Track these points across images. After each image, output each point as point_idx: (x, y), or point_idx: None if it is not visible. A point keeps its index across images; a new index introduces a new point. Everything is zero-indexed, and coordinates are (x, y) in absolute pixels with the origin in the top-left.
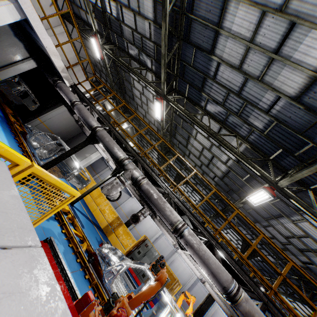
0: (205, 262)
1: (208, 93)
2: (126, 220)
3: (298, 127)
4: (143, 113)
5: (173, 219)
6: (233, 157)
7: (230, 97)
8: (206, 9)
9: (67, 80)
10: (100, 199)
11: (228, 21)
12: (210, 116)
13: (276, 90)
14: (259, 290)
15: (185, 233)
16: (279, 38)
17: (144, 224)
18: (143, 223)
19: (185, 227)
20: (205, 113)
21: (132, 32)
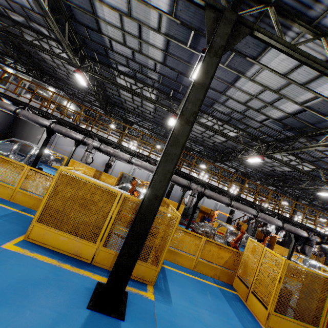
0: (146, 168)
1: (114, 59)
2: (103, 170)
3: (173, 78)
4: (64, 74)
5: (125, 158)
6: (153, 98)
7: (130, 61)
8: (78, 1)
9: None
10: (76, 165)
11: (99, 13)
12: (124, 75)
13: (152, 59)
14: None
15: (133, 161)
16: (137, 30)
17: (119, 165)
18: (118, 165)
19: (133, 158)
20: (119, 73)
21: (6, 0)
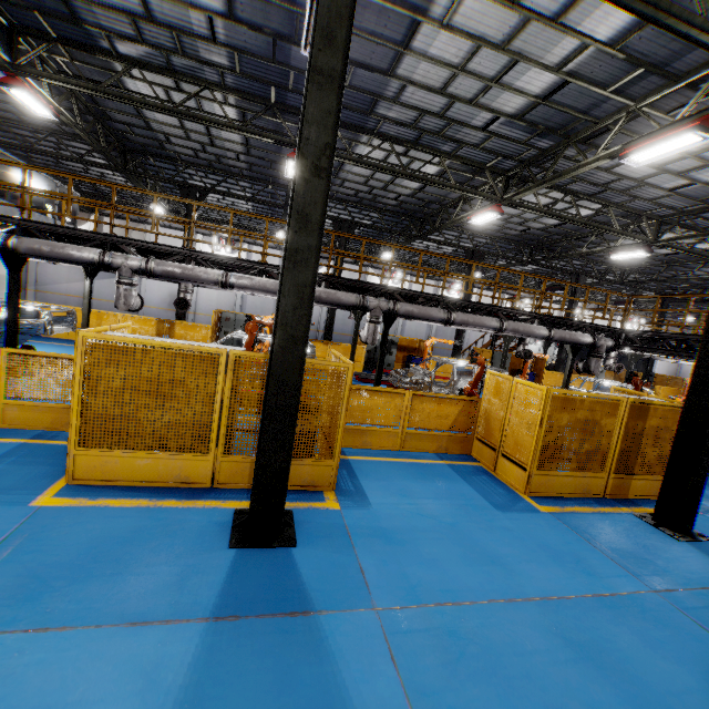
0: (265, 290)
1: (97, 24)
2: (173, 316)
3: (265, 53)
4: None
5: (213, 278)
6: (233, 117)
7: (142, 26)
8: None
9: None
10: (107, 321)
11: None
12: (139, 67)
13: (197, 9)
14: (319, 276)
15: (233, 281)
16: None
17: (207, 298)
18: (204, 297)
19: (230, 276)
20: (126, 64)
21: None
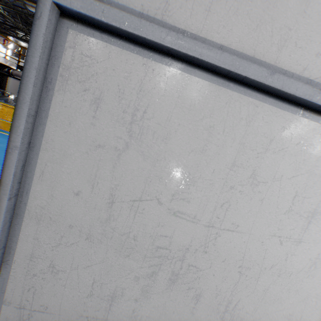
0: None
1: None
2: None
3: None
4: None
5: None
6: None
7: None
8: None
9: (12, 66)
10: None
11: None
12: None
13: None
14: None
15: None
16: None
17: None
18: None
19: None
20: None
21: None
